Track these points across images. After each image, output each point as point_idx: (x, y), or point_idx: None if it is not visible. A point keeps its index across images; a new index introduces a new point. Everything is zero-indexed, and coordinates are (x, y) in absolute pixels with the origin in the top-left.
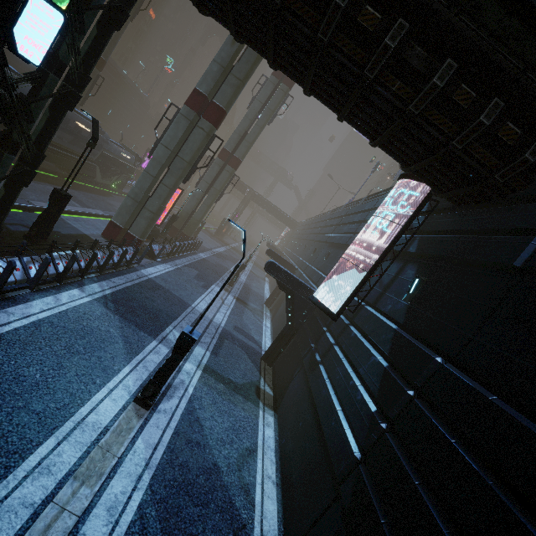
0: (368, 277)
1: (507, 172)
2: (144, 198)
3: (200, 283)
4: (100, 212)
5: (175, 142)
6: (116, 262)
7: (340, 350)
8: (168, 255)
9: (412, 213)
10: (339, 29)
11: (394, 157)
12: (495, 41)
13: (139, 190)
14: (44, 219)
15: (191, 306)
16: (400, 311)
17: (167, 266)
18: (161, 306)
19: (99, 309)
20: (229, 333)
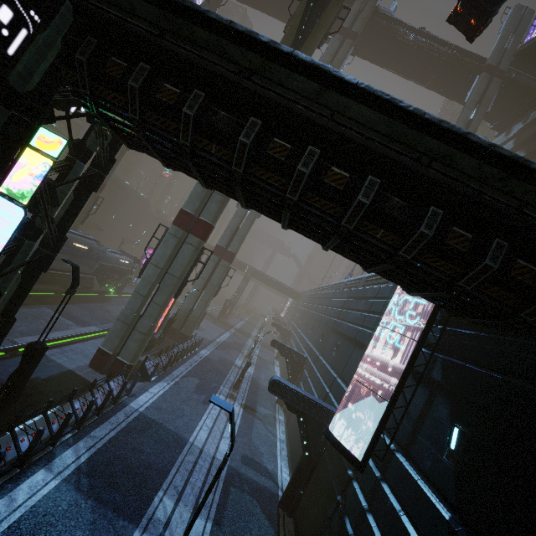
0: (390, 410)
1: (534, 311)
2: (135, 319)
3: (201, 397)
4: (93, 328)
5: (164, 260)
6: (100, 406)
7: (377, 525)
8: (165, 368)
9: (424, 326)
10: (307, 188)
11: (391, 281)
12: (476, 182)
13: (129, 312)
14: (15, 380)
15: (188, 441)
16: (446, 480)
17: (163, 385)
18: (150, 458)
19: (67, 497)
20: (236, 473)
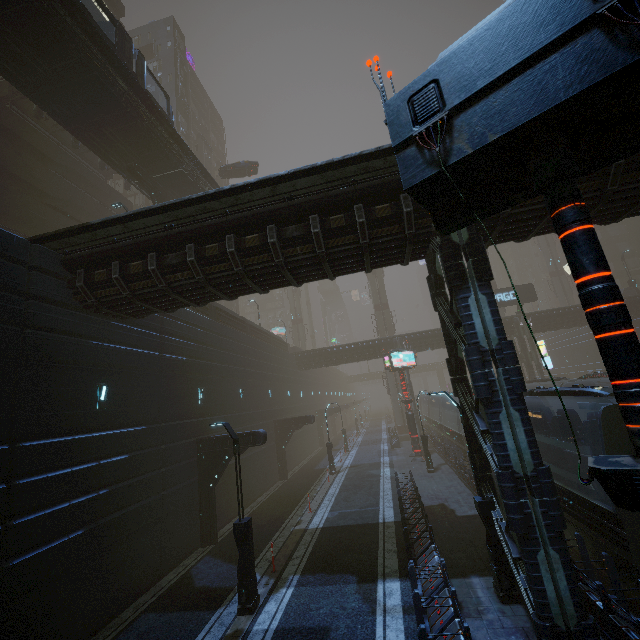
0: None
1: None
2: None
3: None
4: None
5: None
6: None
7: None
8: None
9: None
10: None
11: None
12: None
13: None
14: None
15: None
16: None
17: None
18: None
19: None
20: None
